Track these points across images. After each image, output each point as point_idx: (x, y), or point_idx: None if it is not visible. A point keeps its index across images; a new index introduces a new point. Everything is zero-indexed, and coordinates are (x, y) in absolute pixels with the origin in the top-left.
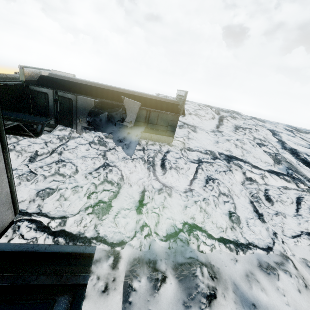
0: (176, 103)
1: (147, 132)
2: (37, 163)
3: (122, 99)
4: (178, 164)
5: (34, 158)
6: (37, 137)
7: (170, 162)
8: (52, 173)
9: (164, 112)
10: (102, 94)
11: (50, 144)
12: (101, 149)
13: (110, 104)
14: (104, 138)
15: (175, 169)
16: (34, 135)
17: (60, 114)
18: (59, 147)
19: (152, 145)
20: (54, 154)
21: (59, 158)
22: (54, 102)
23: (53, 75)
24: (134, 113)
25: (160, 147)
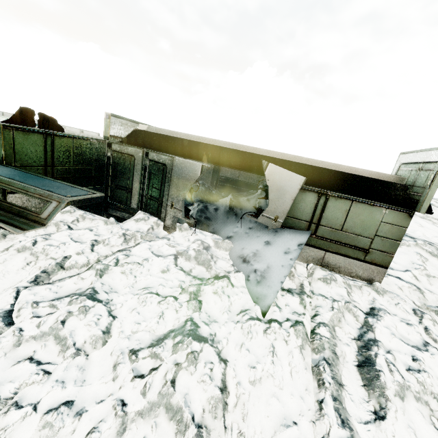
0: (399, 182)
1: (312, 247)
2: (41, 289)
3: (262, 165)
4: (431, 380)
5: (49, 273)
6: (24, 230)
7: (394, 363)
8: (43, 330)
9: (367, 200)
10: (224, 158)
11: (102, 245)
12: (197, 275)
13: (241, 184)
14: (212, 247)
15: (421, 402)
16: (23, 226)
17: (147, 192)
18: (111, 255)
19: (326, 281)
20: (88, 271)
21: (92, 284)
22: (142, 171)
23: (153, 129)
24: (287, 199)
25: (347, 291)
